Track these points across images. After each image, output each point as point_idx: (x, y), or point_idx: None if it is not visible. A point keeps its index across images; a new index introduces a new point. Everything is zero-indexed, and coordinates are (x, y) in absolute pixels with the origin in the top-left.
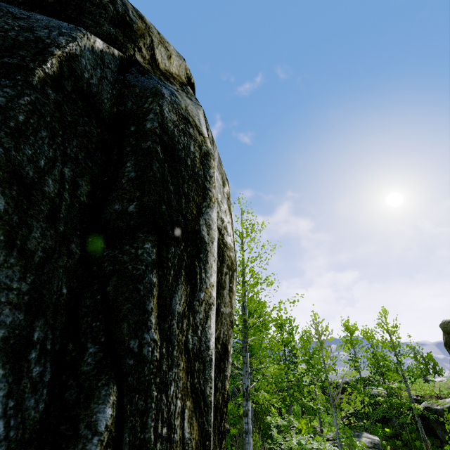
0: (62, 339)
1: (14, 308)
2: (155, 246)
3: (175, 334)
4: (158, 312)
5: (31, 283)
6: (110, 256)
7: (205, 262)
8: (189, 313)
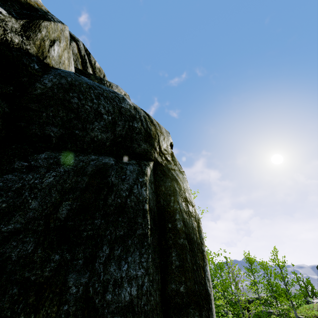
0: None
1: None
2: None
3: None
4: None
5: None
6: None
7: (211, 308)
8: None
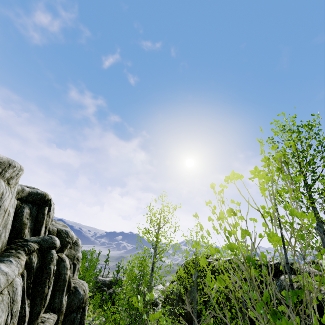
0: None
1: None
2: None
3: None
4: None
5: None
6: None
7: None
8: None
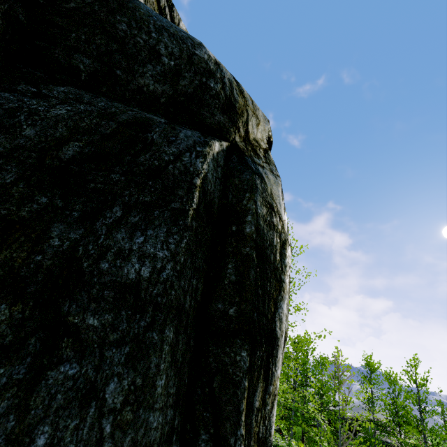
0: (183, 419)
1: (170, 408)
2: (249, 354)
3: (253, 426)
4: (246, 411)
5: (176, 384)
6: (214, 352)
7: (276, 357)
8: (262, 407)
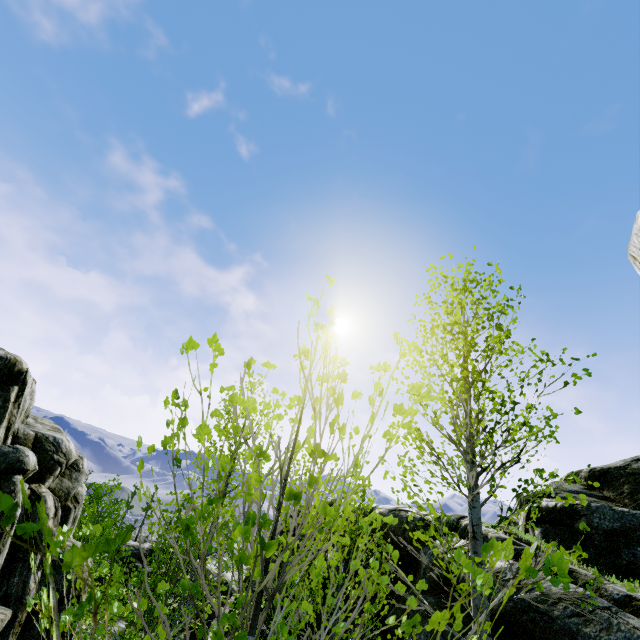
0: None
1: None
2: None
3: None
4: None
5: None
6: None
7: None
8: None
